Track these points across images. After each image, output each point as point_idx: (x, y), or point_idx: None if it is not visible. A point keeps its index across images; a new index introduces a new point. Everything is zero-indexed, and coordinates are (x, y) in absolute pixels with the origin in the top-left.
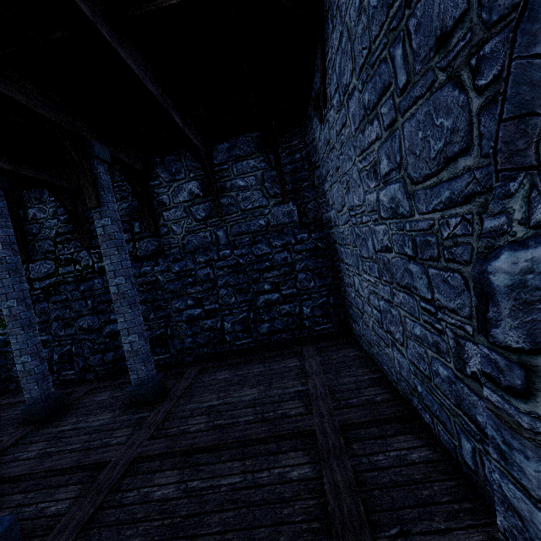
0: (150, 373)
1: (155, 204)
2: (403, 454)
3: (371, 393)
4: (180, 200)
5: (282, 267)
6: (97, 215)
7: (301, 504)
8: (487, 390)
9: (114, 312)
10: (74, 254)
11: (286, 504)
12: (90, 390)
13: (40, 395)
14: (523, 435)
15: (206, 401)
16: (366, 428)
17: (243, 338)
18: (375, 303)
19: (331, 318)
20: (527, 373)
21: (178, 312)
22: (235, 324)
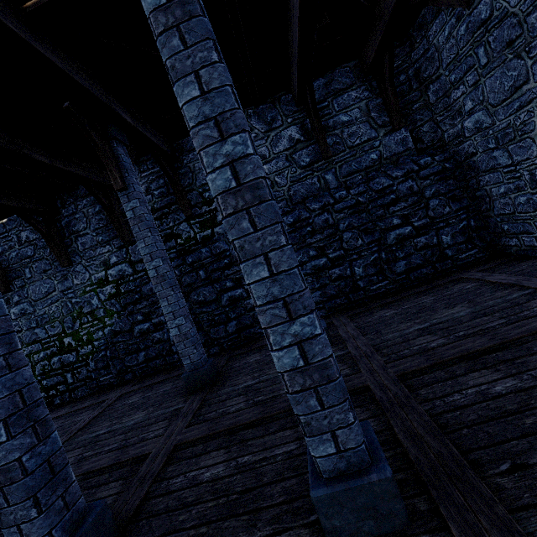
0: None
1: None
2: None
3: None
4: (280, 150)
5: (409, 197)
6: None
7: None
8: None
9: (229, 279)
10: (174, 228)
11: None
12: (228, 359)
13: (199, 359)
14: None
15: (404, 328)
16: None
17: (377, 282)
18: None
19: (475, 242)
20: None
21: (300, 266)
22: (367, 267)
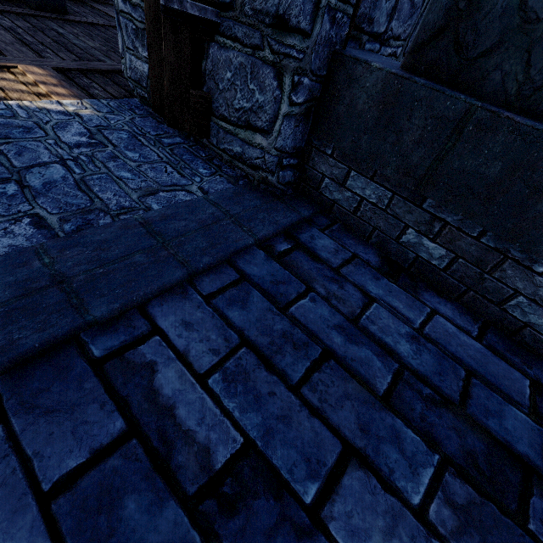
0: None
1: None
2: None
3: None
4: None
5: None
6: None
7: None
8: None
9: None
10: None
11: None
12: None
13: None
14: None
15: None
16: None
17: None
18: None
19: None
20: None
21: None
22: None
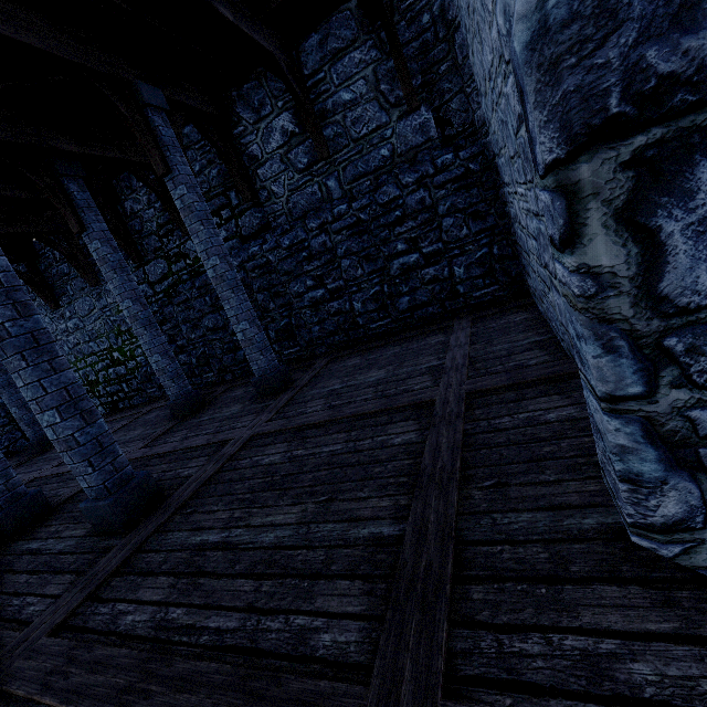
0: (271, 363)
1: (245, 162)
2: (537, 415)
3: (525, 358)
4: (273, 147)
5: (419, 214)
6: (171, 185)
7: (395, 464)
8: (557, 266)
9: None
10: (181, 247)
11: (379, 464)
12: (227, 389)
13: (179, 392)
14: (578, 309)
15: (329, 386)
16: (500, 394)
17: (378, 319)
18: (531, 229)
19: (497, 277)
20: (569, 200)
21: (299, 297)
22: (366, 302)
